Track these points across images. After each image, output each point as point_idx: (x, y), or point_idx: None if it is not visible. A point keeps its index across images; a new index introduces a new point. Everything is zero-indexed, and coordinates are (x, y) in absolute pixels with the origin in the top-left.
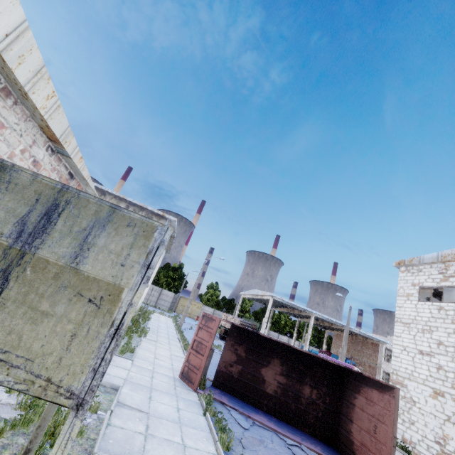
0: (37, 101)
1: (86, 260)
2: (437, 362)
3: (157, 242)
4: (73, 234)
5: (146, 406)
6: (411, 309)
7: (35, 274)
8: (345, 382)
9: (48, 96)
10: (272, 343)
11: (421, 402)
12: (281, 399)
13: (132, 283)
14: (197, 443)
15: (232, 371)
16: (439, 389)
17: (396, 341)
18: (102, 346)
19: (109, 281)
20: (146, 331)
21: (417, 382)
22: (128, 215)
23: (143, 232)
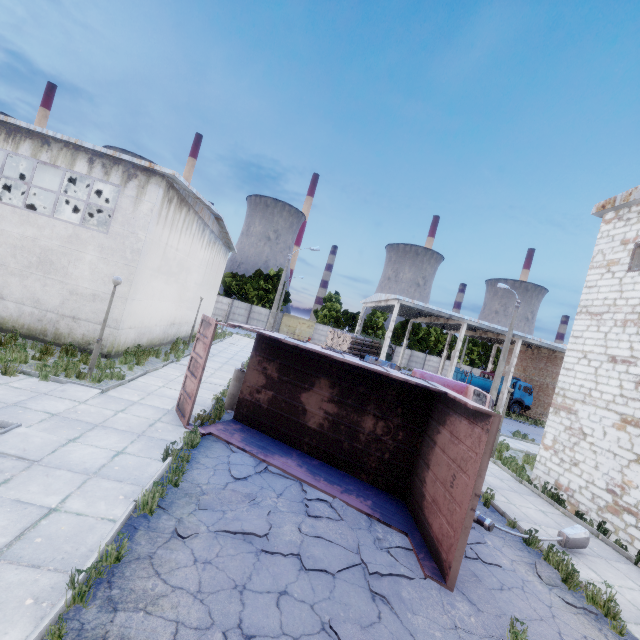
0: None
1: None
2: (639, 373)
3: None
4: None
5: (47, 451)
6: (610, 288)
7: None
8: (431, 409)
9: None
10: (318, 356)
11: (596, 435)
12: (329, 435)
13: None
14: (96, 504)
15: (260, 399)
16: (632, 415)
17: (572, 345)
18: None
19: None
20: (178, 354)
21: (596, 405)
22: None
23: None
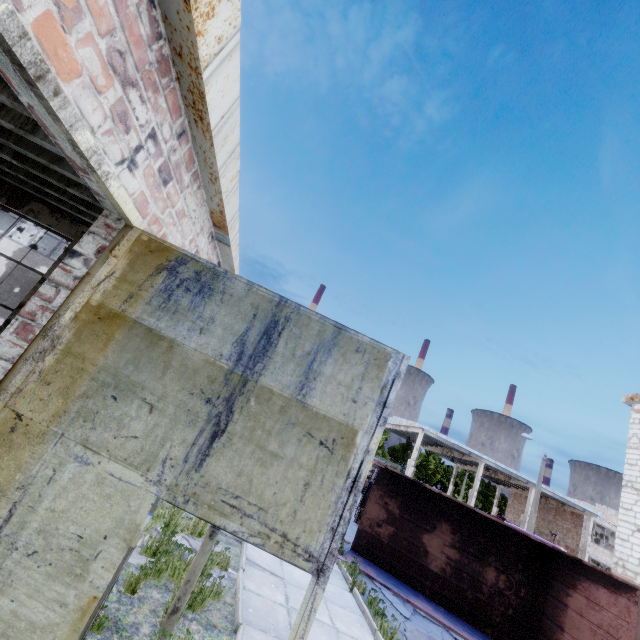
0: (223, 185)
1: (313, 392)
2: None
3: (392, 373)
4: (296, 359)
5: (279, 568)
6: None
7: (259, 406)
8: (550, 570)
9: (233, 177)
10: (439, 500)
11: None
12: (452, 581)
13: (367, 424)
14: (351, 628)
15: (381, 533)
16: None
17: (623, 516)
18: (338, 501)
19: (340, 420)
20: None
21: None
22: (355, 337)
23: (374, 360)
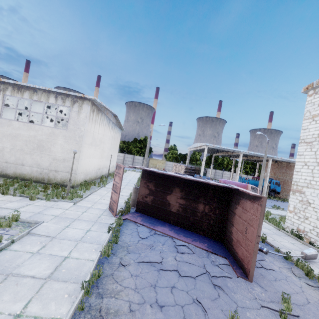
0: None
1: None
2: None
3: None
4: None
5: (57, 232)
6: (315, 129)
7: None
8: (231, 198)
9: None
10: (173, 177)
11: (316, 203)
12: (182, 214)
13: None
14: (83, 254)
15: (147, 200)
16: None
17: (298, 159)
18: None
19: None
20: (104, 183)
21: (314, 188)
22: None
23: None
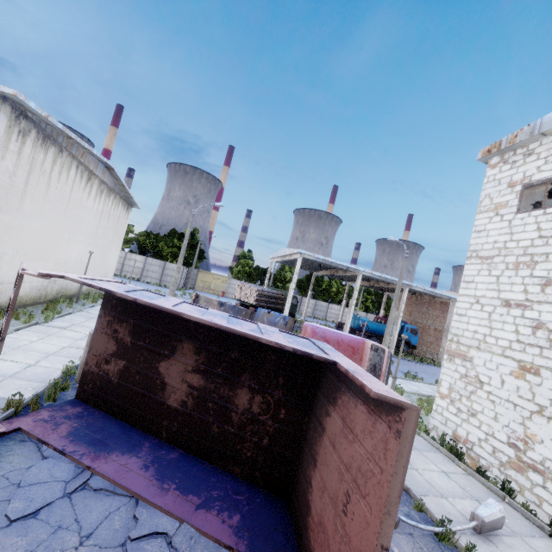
0: None
1: None
2: (536, 317)
3: None
4: None
5: None
6: (499, 231)
7: None
8: (319, 378)
9: None
10: None
11: (494, 384)
12: (194, 416)
13: None
14: None
15: (109, 371)
16: (532, 362)
17: (464, 290)
18: None
19: None
20: (47, 315)
21: (492, 352)
22: None
23: None
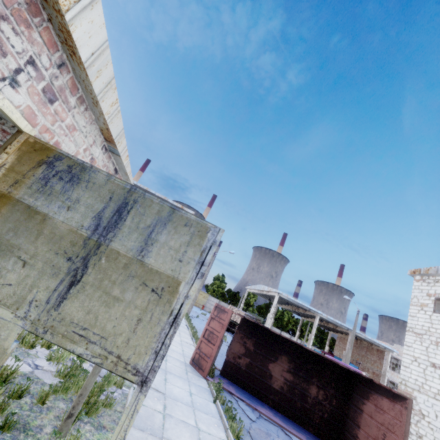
0: (104, 108)
1: (150, 254)
2: None
3: (210, 241)
4: (139, 230)
5: (163, 387)
6: (424, 320)
7: (108, 263)
8: (353, 387)
9: (112, 103)
10: (281, 340)
11: (431, 417)
12: (287, 395)
13: (188, 277)
14: (210, 428)
15: (240, 363)
16: None
17: (406, 351)
18: (162, 332)
19: (169, 274)
20: None
21: (428, 395)
22: (185, 215)
23: (198, 232)
